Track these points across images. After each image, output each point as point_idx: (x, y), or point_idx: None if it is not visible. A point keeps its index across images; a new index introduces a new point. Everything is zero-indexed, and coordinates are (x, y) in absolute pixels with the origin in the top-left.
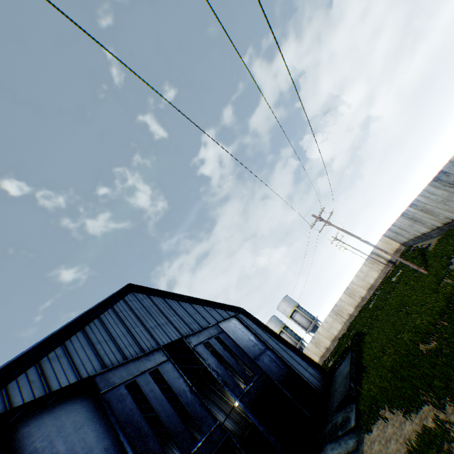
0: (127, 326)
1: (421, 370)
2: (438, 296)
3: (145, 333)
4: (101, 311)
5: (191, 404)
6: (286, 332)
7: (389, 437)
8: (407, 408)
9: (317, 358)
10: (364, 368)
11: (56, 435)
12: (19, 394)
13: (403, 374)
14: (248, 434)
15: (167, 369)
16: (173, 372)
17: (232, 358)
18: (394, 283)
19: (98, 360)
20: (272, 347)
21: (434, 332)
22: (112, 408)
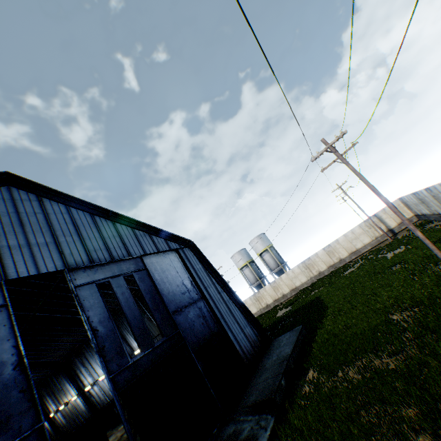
0: None
1: None
2: None
3: None
4: None
5: (2, 391)
6: (250, 267)
7: None
8: None
9: (271, 300)
10: (308, 366)
11: None
12: None
13: None
14: None
15: None
16: (0, 328)
17: (136, 310)
18: (391, 262)
19: None
20: (210, 298)
21: None
22: None
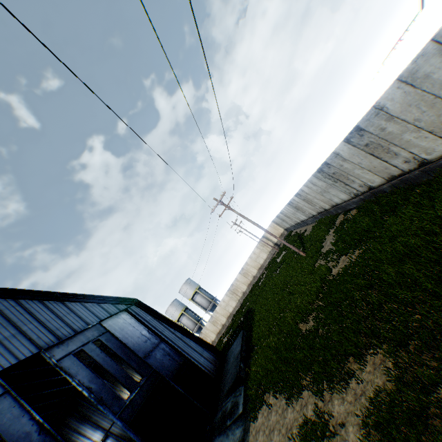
0: None
1: (302, 352)
2: (314, 276)
3: None
4: None
5: None
6: (187, 314)
7: (273, 427)
8: (290, 395)
9: (214, 336)
10: (253, 346)
11: None
12: None
13: (287, 356)
14: None
15: (1, 408)
16: (12, 409)
17: (115, 364)
18: (280, 263)
19: None
20: (168, 339)
21: (312, 311)
22: None
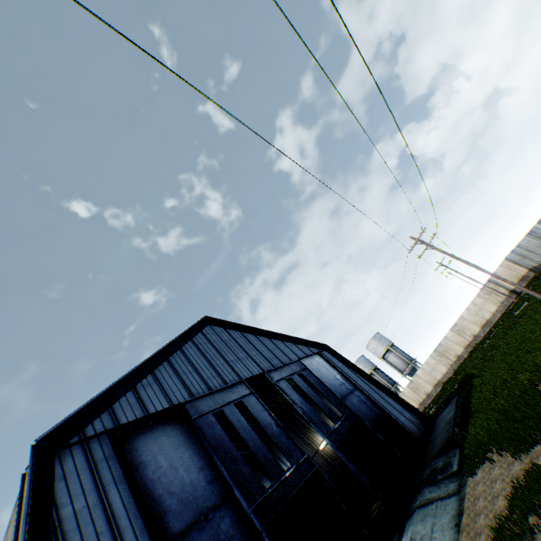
0: (208, 359)
1: (537, 411)
2: None
3: (226, 367)
4: (182, 343)
5: (278, 437)
6: (377, 375)
7: (495, 478)
8: (516, 449)
9: (415, 405)
10: (472, 413)
11: (157, 451)
12: (123, 414)
13: (516, 416)
14: (335, 478)
15: (251, 402)
16: (257, 405)
17: (317, 396)
18: (516, 318)
19: (186, 389)
20: (362, 388)
21: None
22: (203, 433)
